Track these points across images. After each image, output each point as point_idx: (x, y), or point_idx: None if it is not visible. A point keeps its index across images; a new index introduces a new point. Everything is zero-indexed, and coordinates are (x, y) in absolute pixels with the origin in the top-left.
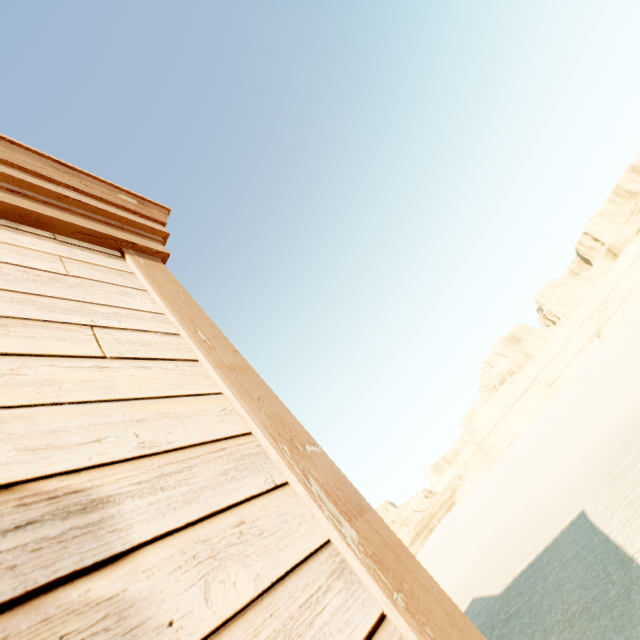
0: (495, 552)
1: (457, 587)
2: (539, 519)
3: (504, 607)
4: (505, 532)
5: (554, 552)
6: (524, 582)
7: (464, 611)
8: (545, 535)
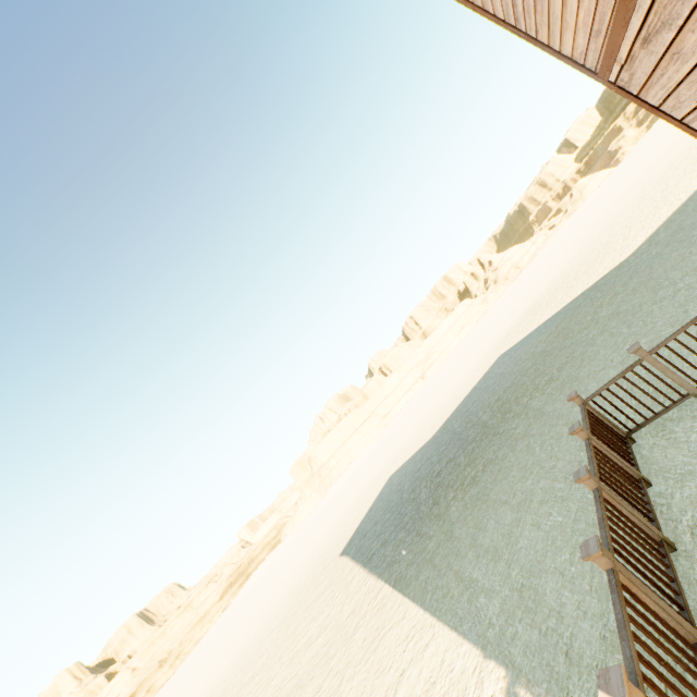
0: (396, 458)
1: (351, 509)
2: (445, 406)
3: (451, 422)
4: (398, 450)
5: (488, 375)
6: (465, 403)
7: (385, 485)
8: (464, 392)
